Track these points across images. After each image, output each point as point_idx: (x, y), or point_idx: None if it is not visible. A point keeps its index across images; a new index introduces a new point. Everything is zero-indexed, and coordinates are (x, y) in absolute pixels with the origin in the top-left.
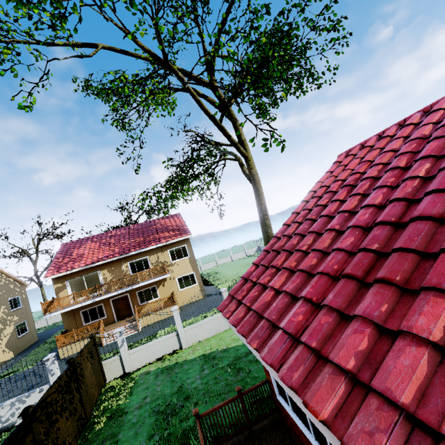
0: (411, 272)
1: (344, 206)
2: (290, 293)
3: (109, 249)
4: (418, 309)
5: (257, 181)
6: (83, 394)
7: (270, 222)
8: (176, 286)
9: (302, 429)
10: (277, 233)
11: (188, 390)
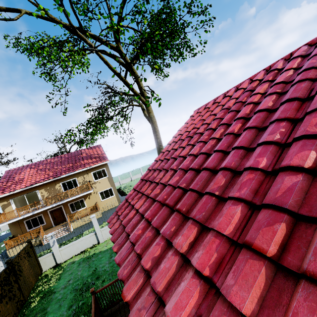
0: (191, 205)
1: (182, 153)
2: (141, 213)
3: (45, 173)
4: (183, 231)
5: (154, 122)
6: (21, 283)
7: None
8: (98, 198)
9: None
10: (150, 167)
11: (99, 272)
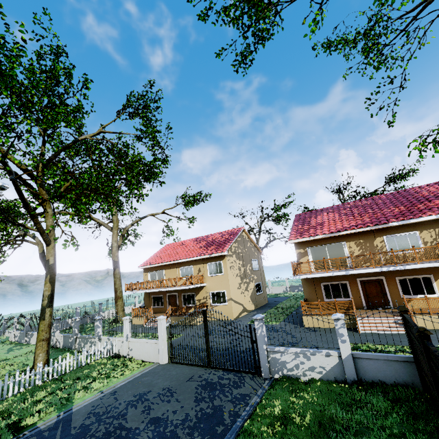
0: None
1: None
2: None
3: (354, 218)
4: None
5: None
6: None
7: None
8: None
9: None
10: None
11: None
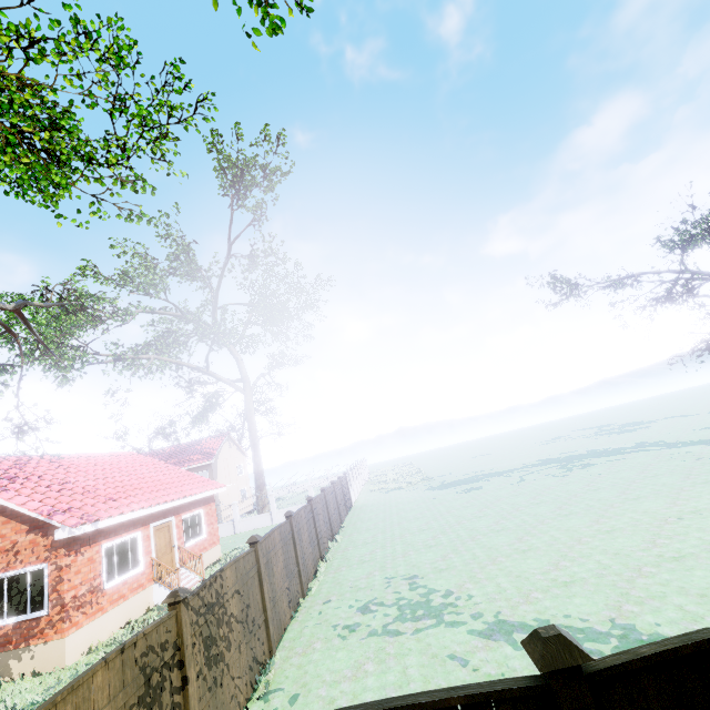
0: None
1: None
2: None
3: None
4: None
5: (249, 418)
6: None
7: (259, 459)
8: None
9: None
10: None
11: None
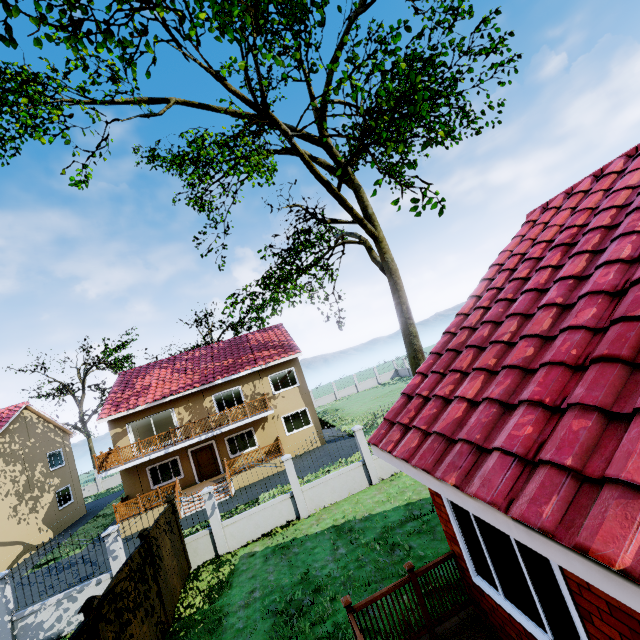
0: None
1: (564, 271)
2: (498, 400)
3: (185, 377)
4: None
5: (394, 271)
6: (162, 585)
7: (415, 330)
8: (281, 428)
9: (527, 625)
10: (450, 328)
11: (318, 578)
